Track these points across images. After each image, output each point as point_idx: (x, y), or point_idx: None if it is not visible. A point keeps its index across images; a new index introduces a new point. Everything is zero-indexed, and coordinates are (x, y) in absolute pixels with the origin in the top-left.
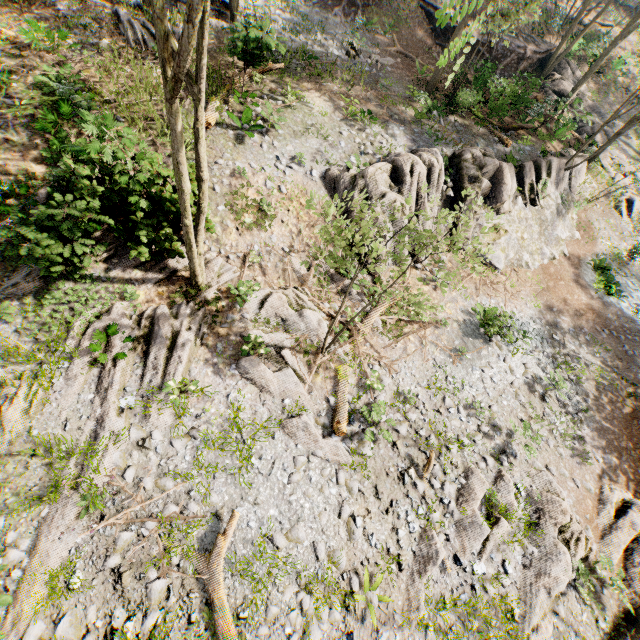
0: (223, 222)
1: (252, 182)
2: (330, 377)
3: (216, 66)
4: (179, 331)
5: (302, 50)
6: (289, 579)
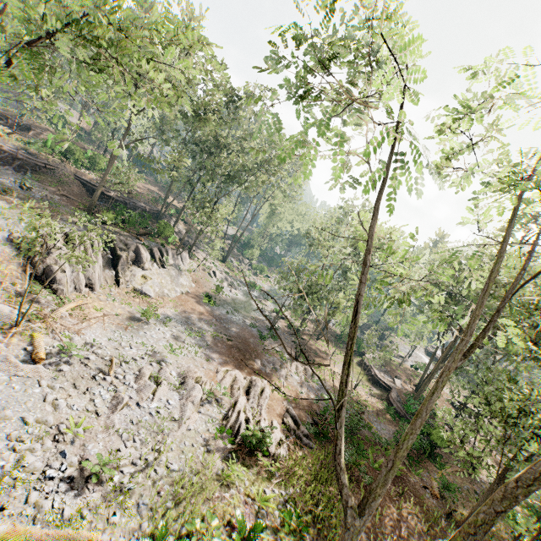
0: None
1: None
2: (26, 339)
3: None
4: None
5: None
6: (0, 439)
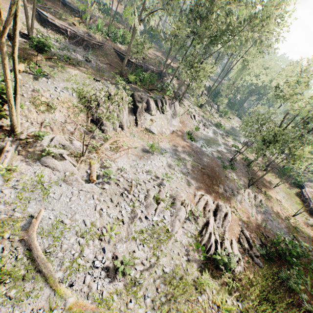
0: (29, 109)
1: (43, 95)
2: (87, 164)
3: (22, 53)
4: (5, 146)
5: (65, 55)
6: (72, 234)
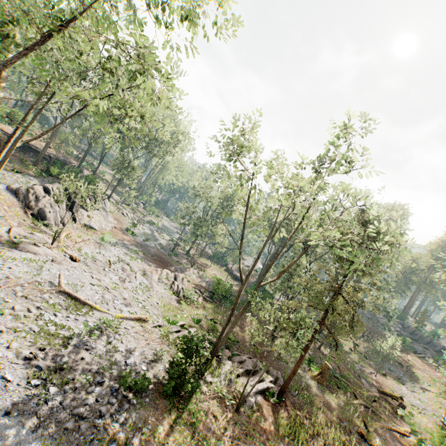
0: None
1: None
2: (60, 251)
3: None
4: None
5: None
6: (89, 290)
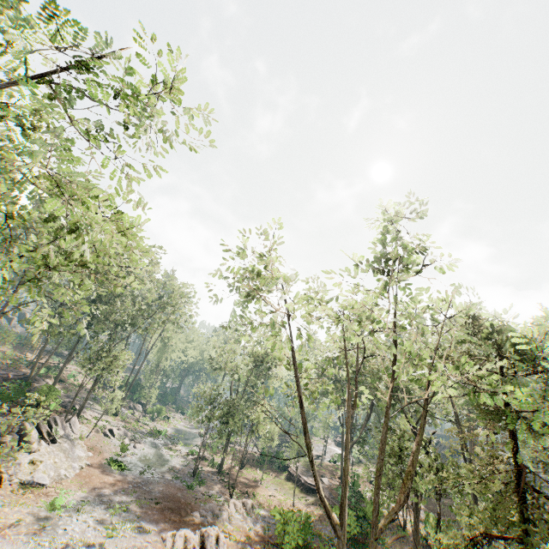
0: None
1: None
2: None
3: None
4: None
5: None
6: None
